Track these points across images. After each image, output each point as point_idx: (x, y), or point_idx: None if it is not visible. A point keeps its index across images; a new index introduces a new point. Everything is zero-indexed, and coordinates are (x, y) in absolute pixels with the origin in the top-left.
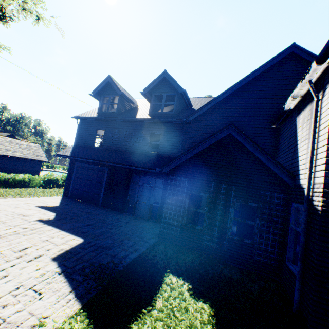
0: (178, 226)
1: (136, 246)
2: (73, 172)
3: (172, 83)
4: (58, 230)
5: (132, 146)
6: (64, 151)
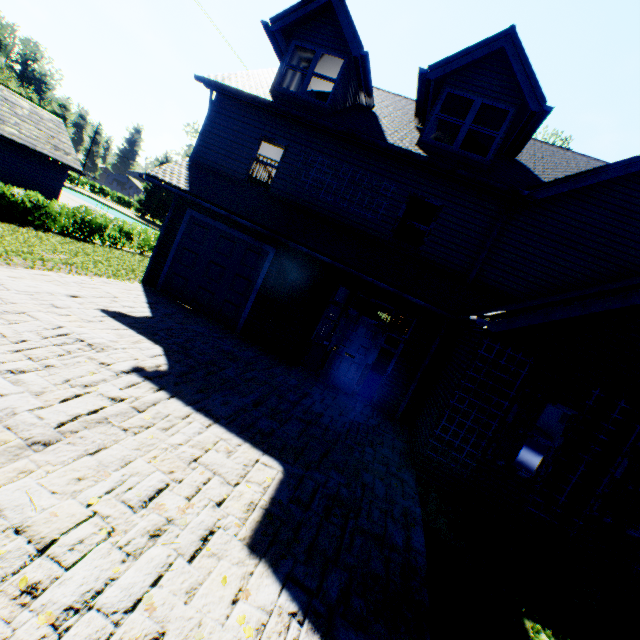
0: (471, 456)
1: (396, 498)
2: (176, 233)
3: (520, 73)
4: (204, 418)
5: (353, 215)
6: (165, 172)
